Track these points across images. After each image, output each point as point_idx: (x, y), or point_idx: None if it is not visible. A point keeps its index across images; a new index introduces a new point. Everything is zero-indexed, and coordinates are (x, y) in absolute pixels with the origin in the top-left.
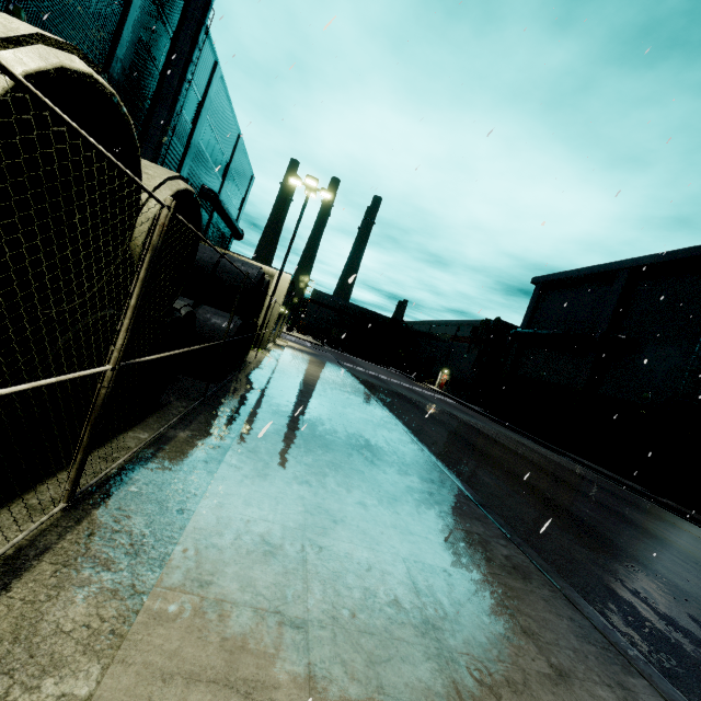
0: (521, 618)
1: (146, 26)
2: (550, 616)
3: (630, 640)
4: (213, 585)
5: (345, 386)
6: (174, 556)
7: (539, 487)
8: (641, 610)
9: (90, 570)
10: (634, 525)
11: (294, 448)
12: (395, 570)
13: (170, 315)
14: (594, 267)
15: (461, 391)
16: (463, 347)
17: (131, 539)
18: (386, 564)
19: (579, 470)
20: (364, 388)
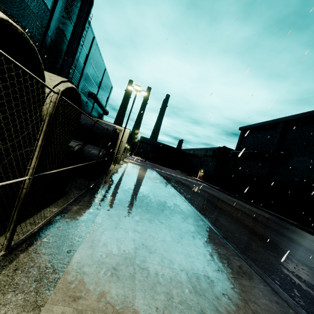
0: (251, 304)
1: (61, 21)
2: (266, 301)
3: (307, 311)
4: (81, 299)
5: (156, 179)
6: (61, 281)
7: (249, 226)
8: (309, 292)
9: (12, 292)
10: (297, 243)
11: (130, 212)
12: (183, 279)
13: (67, 149)
14: (267, 121)
15: (209, 180)
16: (209, 160)
17: (39, 270)
18: (177, 276)
19: (267, 215)
20: (164, 180)
